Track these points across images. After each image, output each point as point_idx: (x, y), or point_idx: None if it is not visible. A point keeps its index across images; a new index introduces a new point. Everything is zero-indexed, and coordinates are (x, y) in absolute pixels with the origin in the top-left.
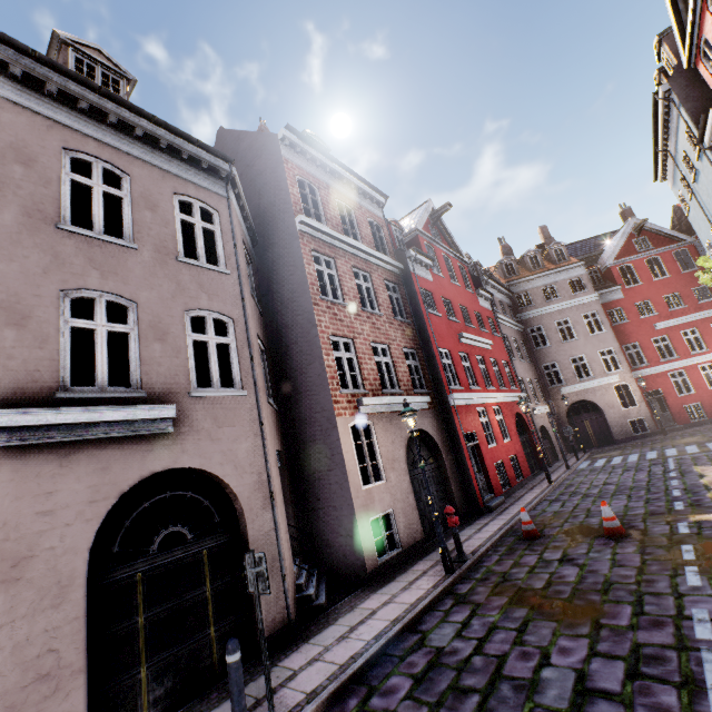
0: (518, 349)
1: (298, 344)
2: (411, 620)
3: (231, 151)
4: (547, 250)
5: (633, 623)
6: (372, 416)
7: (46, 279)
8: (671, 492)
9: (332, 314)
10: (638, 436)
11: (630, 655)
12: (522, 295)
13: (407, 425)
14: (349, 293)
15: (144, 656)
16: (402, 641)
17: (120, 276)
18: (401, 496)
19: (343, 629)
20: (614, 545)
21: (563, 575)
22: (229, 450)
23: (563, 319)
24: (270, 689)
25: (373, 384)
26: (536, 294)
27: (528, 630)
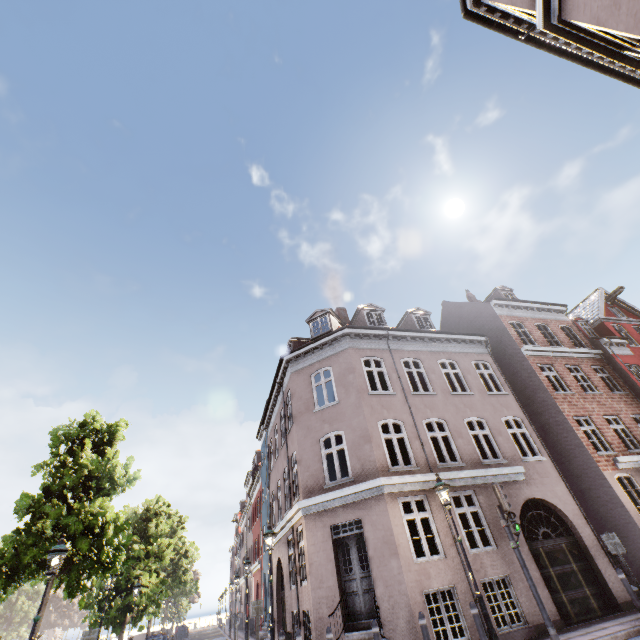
0: None
1: (550, 424)
2: None
3: (456, 314)
4: None
5: None
6: (628, 470)
7: (458, 416)
8: None
9: (567, 402)
10: None
11: None
12: None
13: None
14: (571, 384)
15: (560, 589)
16: None
17: (474, 408)
18: None
19: None
20: None
21: None
22: (551, 490)
23: None
24: None
25: (618, 446)
26: None
27: None
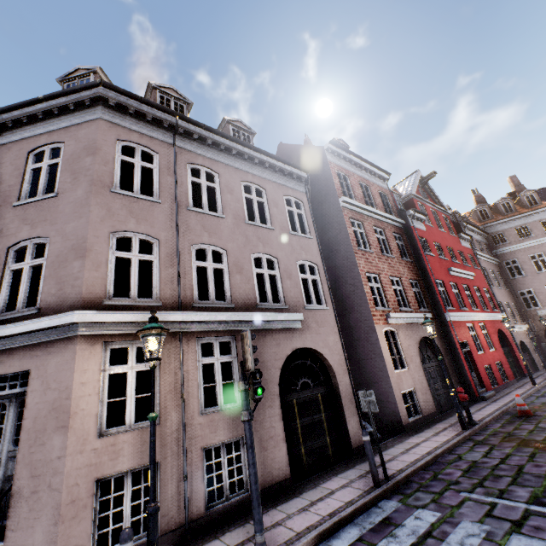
0: (495, 279)
1: (344, 278)
2: (447, 448)
3: (289, 157)
4: (519, 197)
5: None
6: (395, 325)
7: (245, 249)
8: None
9: (365, 258)
10: None
11: None
12: (496, 235)
13: (417, 333)
14: (373, 244)
15: (301, 442)
16: (445, 457)
17: (269, 245)
18: (418, 380)
19: (401, 449)
20: None
21: None
22: (325, 340)
23: (537, 253)
24: (383, 459)
25: (393, 304)
26: (510, 233)
27: (536, 456)
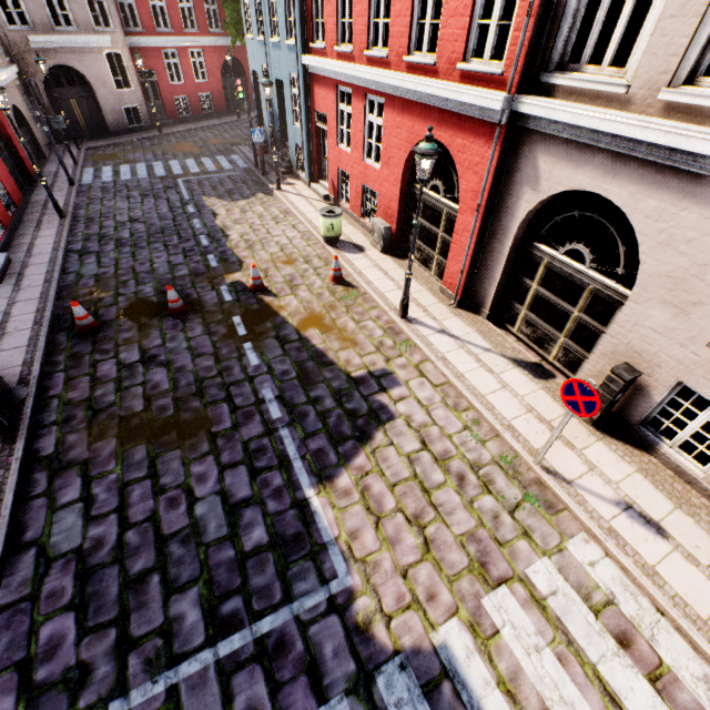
0: None
1: None
2: (6, 539)
3: None
4: None
5: (235, 422)
6: None
7: None
8: (200, 240)
9: None
10: (134, 129)
11: (246, 457)
12: None
13: None
14: None
15: None
16: (13, 574)
17: None
18: None
19: None
20: (184, 328)
21: (157, 384)
22: None
23: None
24: None
25: None
26: None
27: (161, 471)
